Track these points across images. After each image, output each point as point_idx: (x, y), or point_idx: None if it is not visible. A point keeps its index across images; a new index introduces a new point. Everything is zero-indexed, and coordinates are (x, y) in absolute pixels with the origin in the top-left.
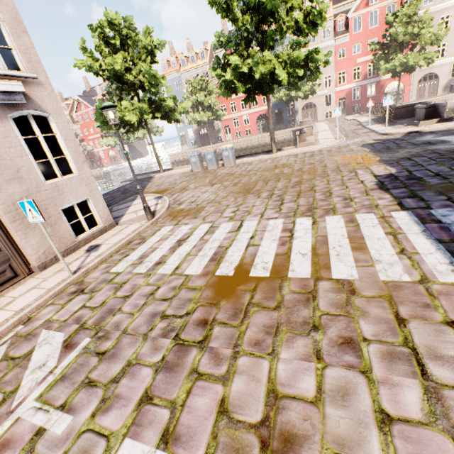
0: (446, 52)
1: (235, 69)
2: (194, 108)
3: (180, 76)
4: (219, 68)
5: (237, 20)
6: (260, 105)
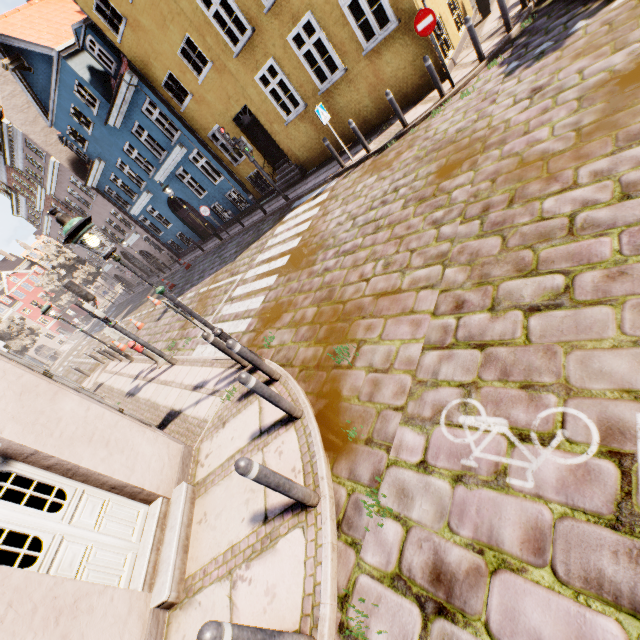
0: None
1: None
2: None
3: None
4: None
5: None
6: None
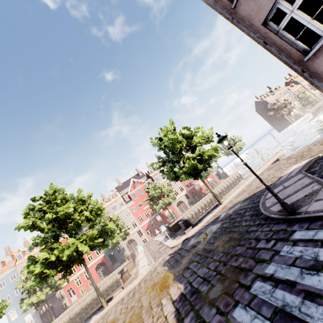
0: (178, 192)
1: (44, 261)
2: (30, 292)
3: (16, 268)
4: (34, 262)
5: (44, 228)
6: (95, 257)
